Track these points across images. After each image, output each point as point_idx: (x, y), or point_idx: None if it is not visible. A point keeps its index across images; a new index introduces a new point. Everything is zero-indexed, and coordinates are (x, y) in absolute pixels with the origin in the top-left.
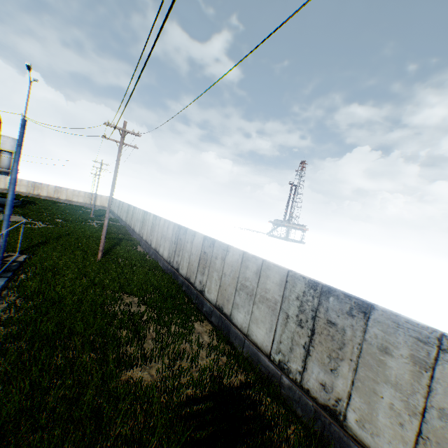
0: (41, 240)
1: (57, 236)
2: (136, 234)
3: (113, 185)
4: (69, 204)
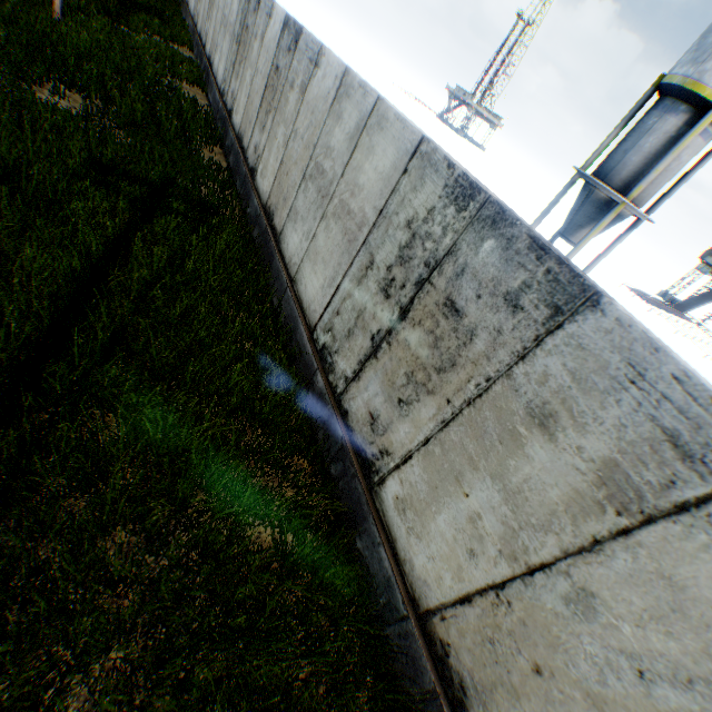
0: None
1: None
2: None
3: None
4: None
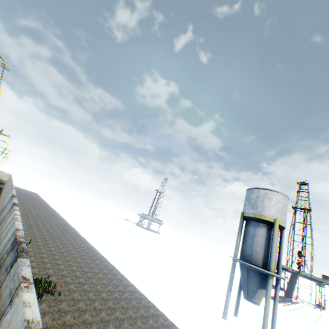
0: None
1: None
2: (1, 195)
3: None
4: None
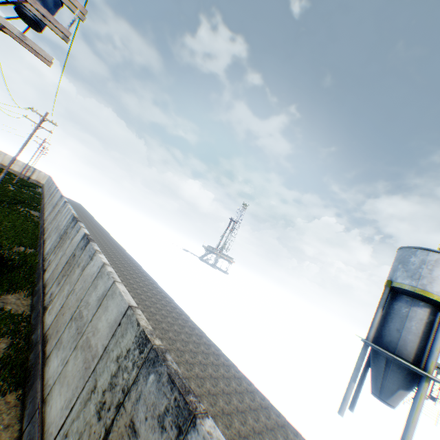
0: None
1: None
2: (43, 204)
3: (20, 151)
4: (2, 167)
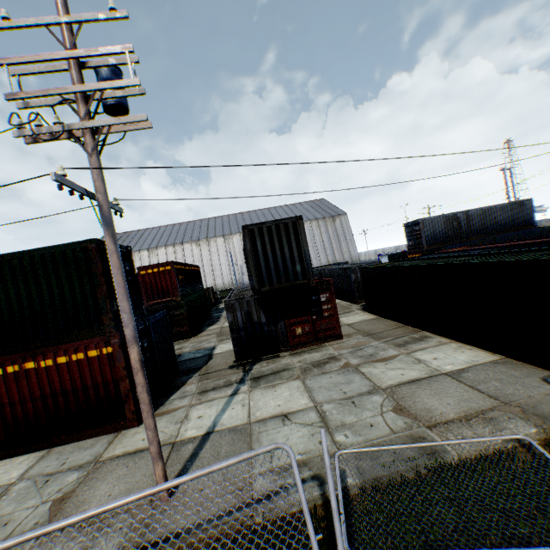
0: None
1: None
2: None
3: None
4: None
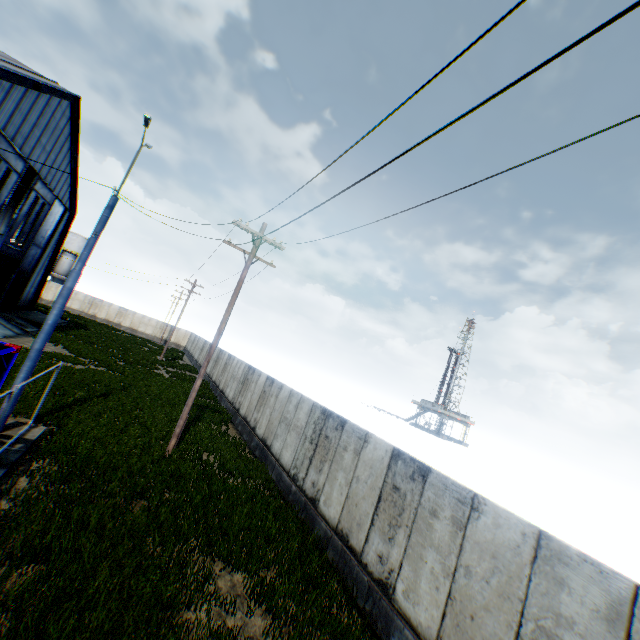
0: (79, 396)
1: (105, 389)
2: (228, 402)
3: (224, 320)
4: (132, 334)
